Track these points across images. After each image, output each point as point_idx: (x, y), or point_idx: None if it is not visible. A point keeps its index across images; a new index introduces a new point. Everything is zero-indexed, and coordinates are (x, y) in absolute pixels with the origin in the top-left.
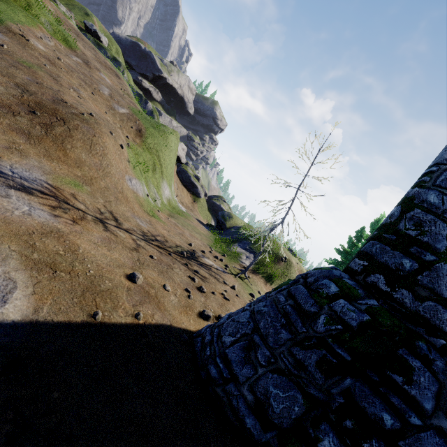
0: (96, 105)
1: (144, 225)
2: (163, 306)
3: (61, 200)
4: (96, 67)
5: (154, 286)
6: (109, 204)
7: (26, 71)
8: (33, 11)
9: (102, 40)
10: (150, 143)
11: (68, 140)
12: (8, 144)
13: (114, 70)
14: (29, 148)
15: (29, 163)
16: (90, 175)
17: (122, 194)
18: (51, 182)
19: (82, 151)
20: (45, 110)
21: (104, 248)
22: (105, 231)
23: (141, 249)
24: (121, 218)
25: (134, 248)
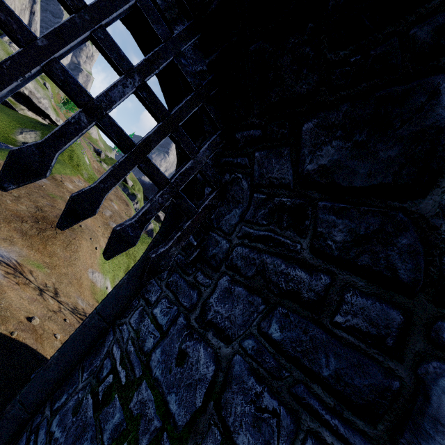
0: (94, 221)
1: (83, 305)
2: (42, 341)
3: (18, 271)
4: (110, 198)
5: (46, 330)
6: (59, 284)
7: (49, 199)
8: (80, 168)
9: (128, 183)
10: (130, 250)
11: (52, 239)
12: (6, 237)
13: (126, 201)
14: (20, 241)
15: (13, 249)
16: (56, 263)
17: (78, 281)
18: (20, 261)
19: (59, 247)
20: (46, 221)
21: (26, 302)
22: (38, 295)
23: (60, 313)
24: (63, 294)
25: (54, 311)
